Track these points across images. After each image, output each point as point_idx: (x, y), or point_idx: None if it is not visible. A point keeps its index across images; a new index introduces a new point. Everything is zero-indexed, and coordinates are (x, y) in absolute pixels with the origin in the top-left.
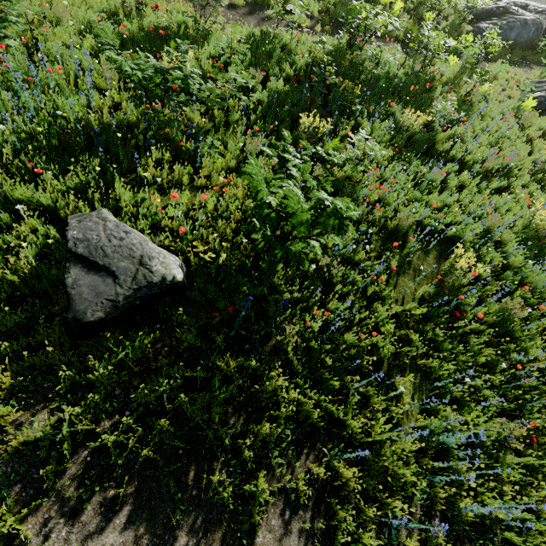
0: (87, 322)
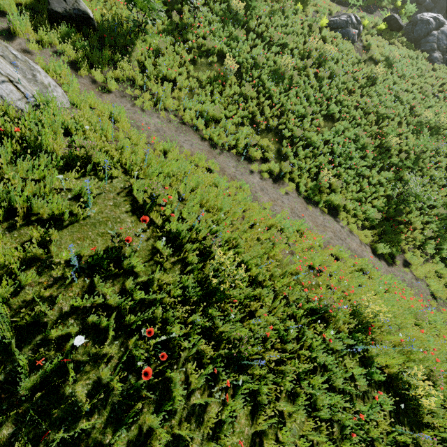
0: (56, 11)
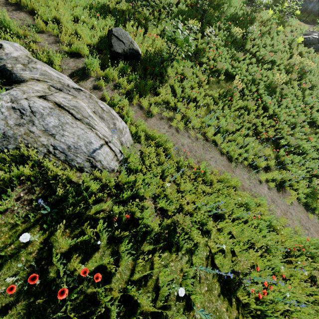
0: (117, 52)
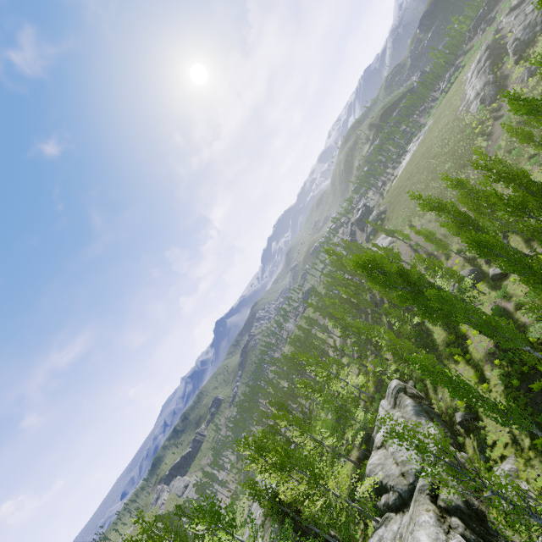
0: None
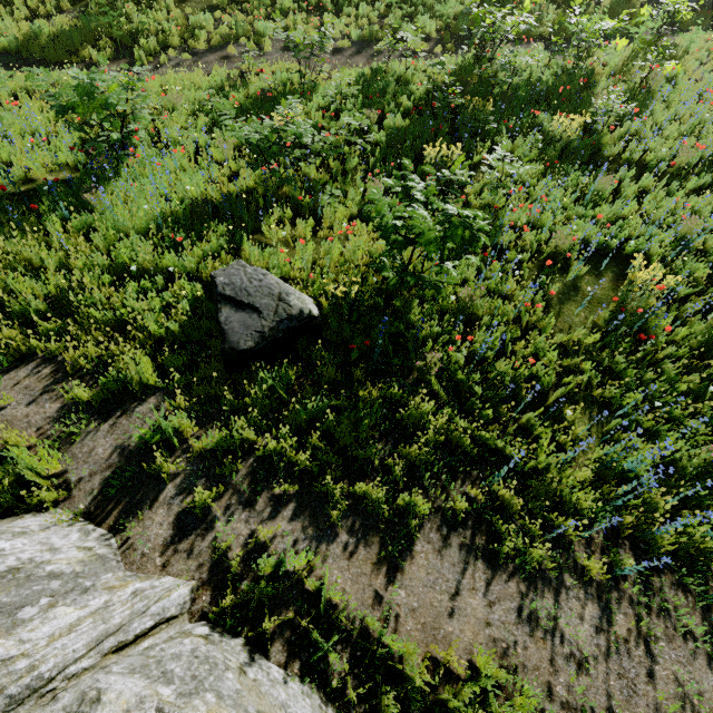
0: (241, 351)
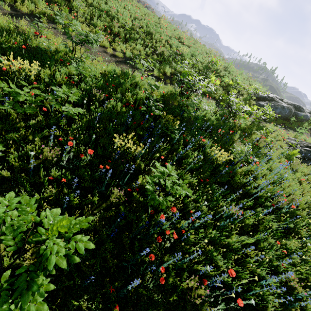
0: None
